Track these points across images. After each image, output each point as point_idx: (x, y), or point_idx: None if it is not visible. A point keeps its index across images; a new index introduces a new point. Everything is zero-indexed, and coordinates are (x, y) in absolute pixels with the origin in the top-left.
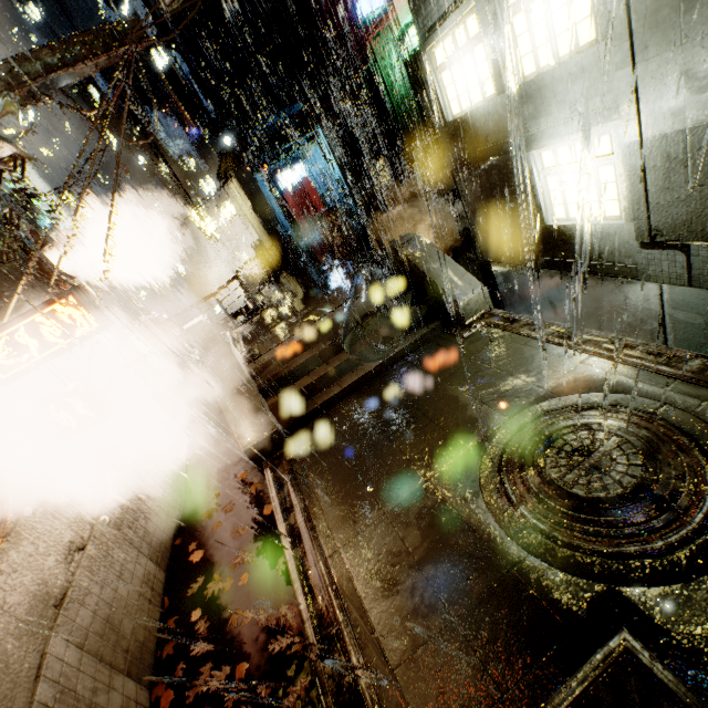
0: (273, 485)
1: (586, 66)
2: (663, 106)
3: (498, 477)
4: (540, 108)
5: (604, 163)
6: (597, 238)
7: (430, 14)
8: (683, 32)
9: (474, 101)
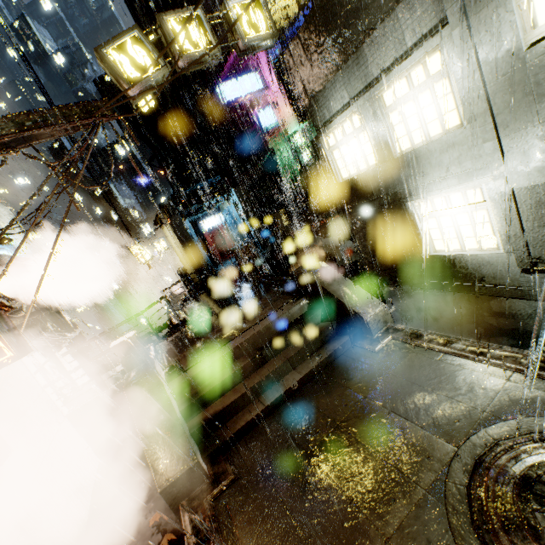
0: (192, 541)
1: (456, 141)
2: (529, 165)
3: (478, 539)
4: (417, 171)
5: (477, 208)
6: (479, 265)
7: (324, 115)
8: (539, 115)
9: (359, 168)
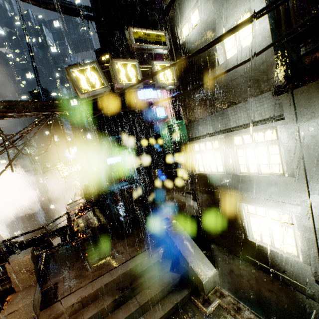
0: None
1: (278, 182)
2: None
3: None
4: (249, 188)
5: (286, 225)
6: (283, 261)
7: (196, 133)
8: None
9: (211, 169)
